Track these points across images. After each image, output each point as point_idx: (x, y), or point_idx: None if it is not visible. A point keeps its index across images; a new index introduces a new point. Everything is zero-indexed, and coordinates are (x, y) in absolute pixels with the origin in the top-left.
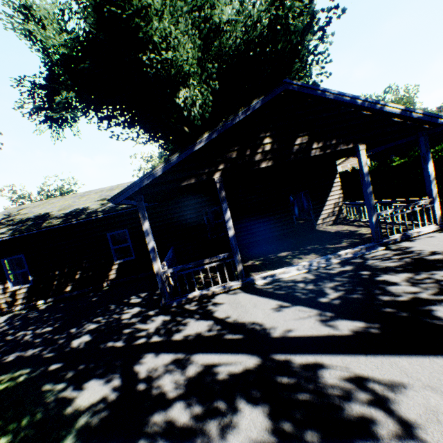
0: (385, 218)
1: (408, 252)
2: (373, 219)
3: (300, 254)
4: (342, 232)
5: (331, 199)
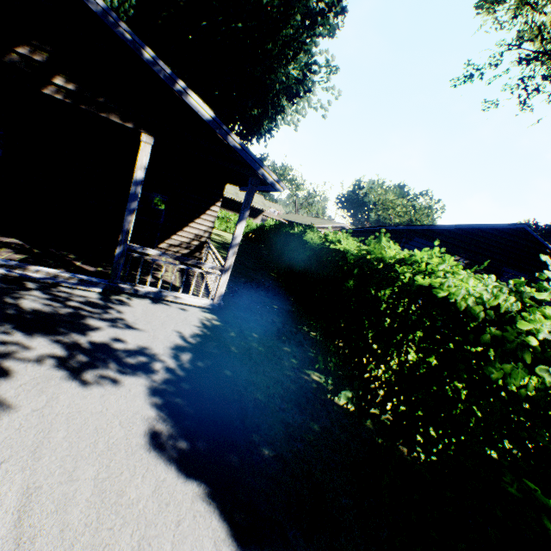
0: (142, 257)
1: (101, 307)
2: (119, 248)
3: (17, 249)
4: (148, 264)
5: (196, 228)
